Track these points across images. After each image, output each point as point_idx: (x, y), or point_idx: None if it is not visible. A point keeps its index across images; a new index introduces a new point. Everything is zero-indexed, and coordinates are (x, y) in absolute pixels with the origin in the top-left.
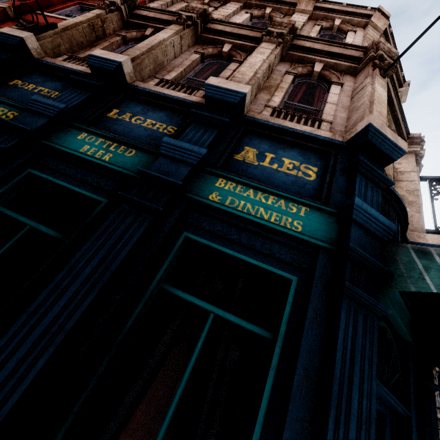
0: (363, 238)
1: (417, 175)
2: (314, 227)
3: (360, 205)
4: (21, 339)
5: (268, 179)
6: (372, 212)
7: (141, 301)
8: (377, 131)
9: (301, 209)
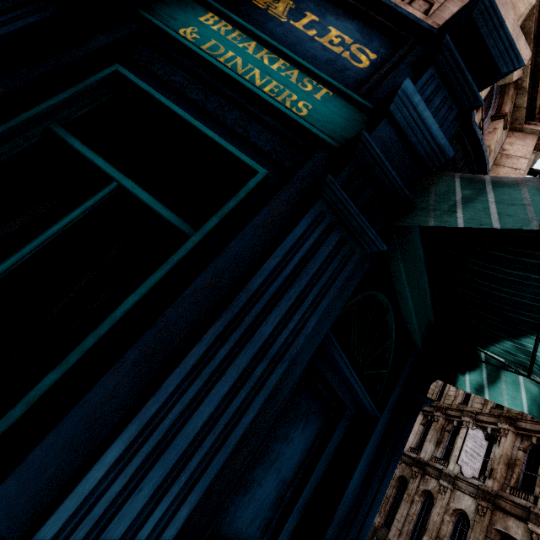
0: (393, 146)
1: (528, 165)
2: (328, 117)
3: (409, 94)
4: None
5: (291, 45)
6: (426, 114)
7: (0, 127)
8: (493, 7)
9: (320, 90)
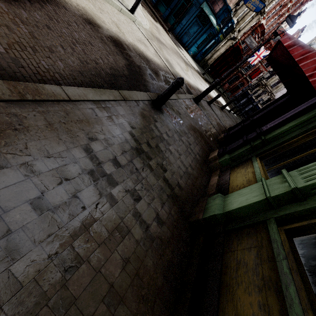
0: None
1: None
2: None
3: None
4: (173, 3)
5: None
6: None
7: (181, 2)
8: None
9: None
